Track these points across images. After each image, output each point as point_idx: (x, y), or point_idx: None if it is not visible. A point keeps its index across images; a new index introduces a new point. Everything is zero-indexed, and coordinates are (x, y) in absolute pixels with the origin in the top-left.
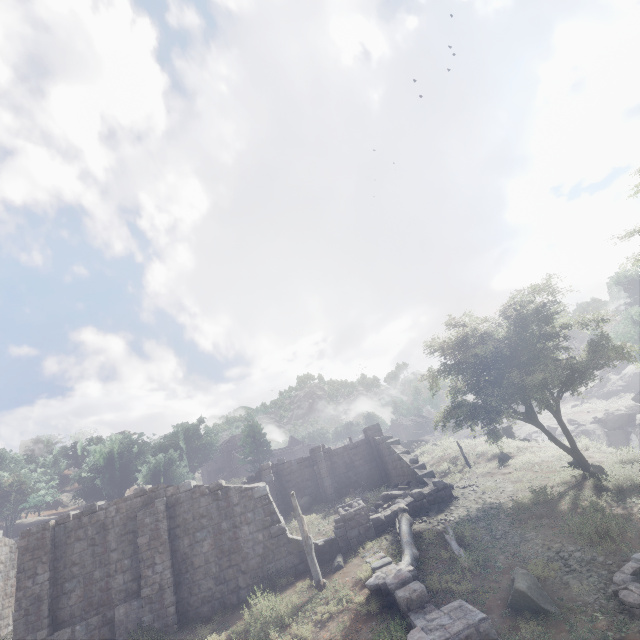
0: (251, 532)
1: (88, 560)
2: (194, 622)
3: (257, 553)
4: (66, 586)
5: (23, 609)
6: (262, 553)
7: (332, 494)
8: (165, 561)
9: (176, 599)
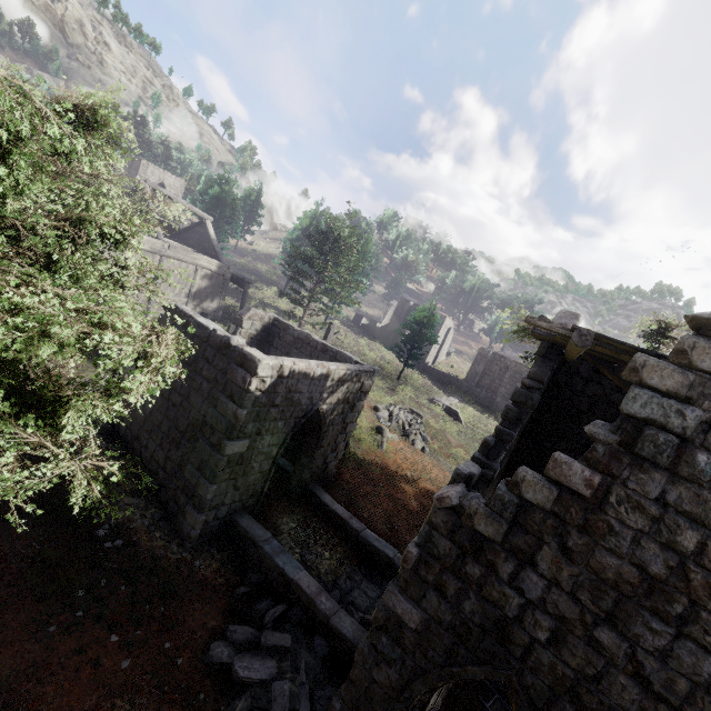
0: None
1: (496, 374)
2: None
3: None
4: (485, 376)
5: (471, 372)
6: None
7: None
8: None
9: None
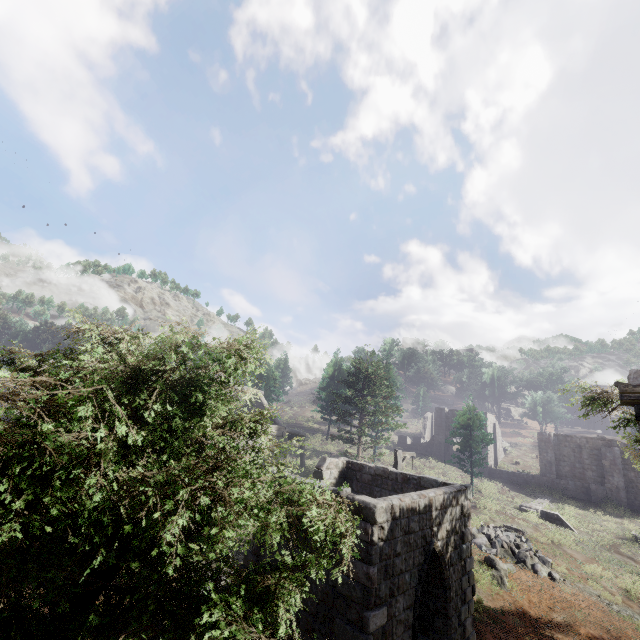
0: None
1: (571, 457)
2: (638, 512)
3: None
4: (561, 463)
5: (543, 463)
6: None
7: None
8: (619, 477)
9: (626, 497)
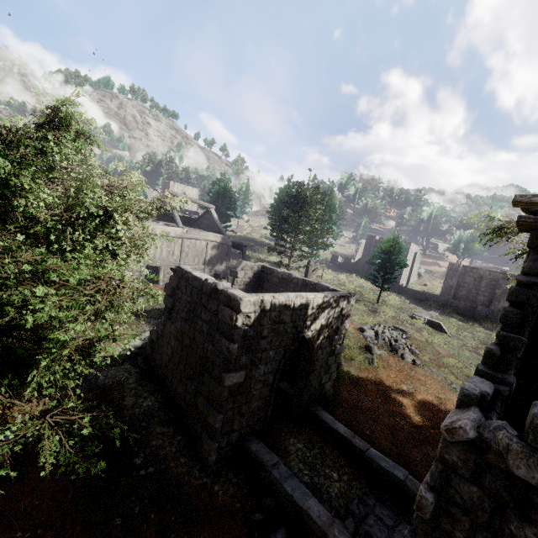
0: None
1: (471, 285)
2: None
3: None
4: (460, 288)
5: (445, 287)
6: None
7: None
8: (505, 303)
9: None
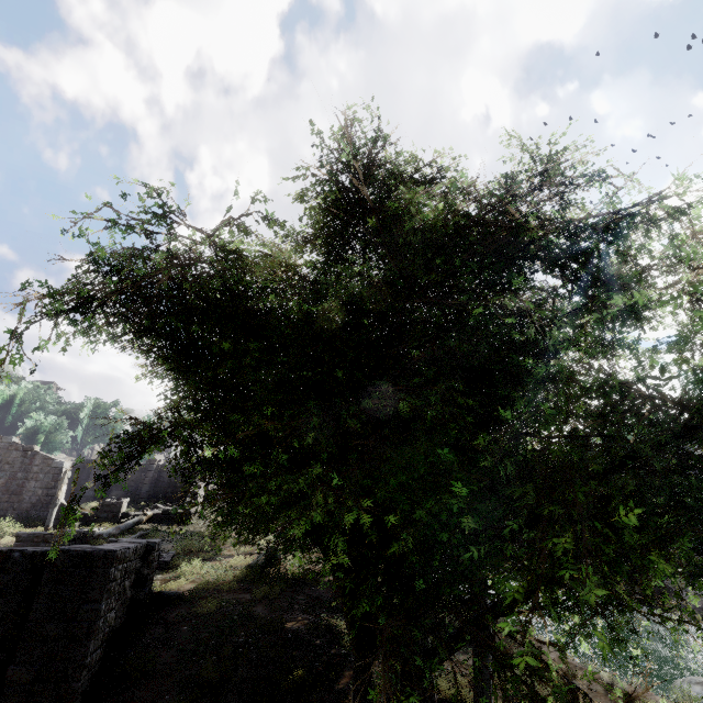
0: (36, 487)
1: None
2: None
3: (31, 501)
4: None
5: None
6: (35, 502)
7: (144, 498)
8: None
9: None
